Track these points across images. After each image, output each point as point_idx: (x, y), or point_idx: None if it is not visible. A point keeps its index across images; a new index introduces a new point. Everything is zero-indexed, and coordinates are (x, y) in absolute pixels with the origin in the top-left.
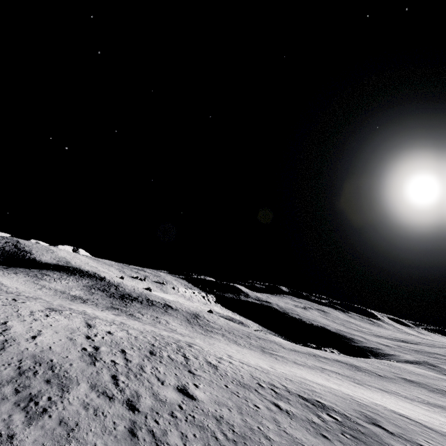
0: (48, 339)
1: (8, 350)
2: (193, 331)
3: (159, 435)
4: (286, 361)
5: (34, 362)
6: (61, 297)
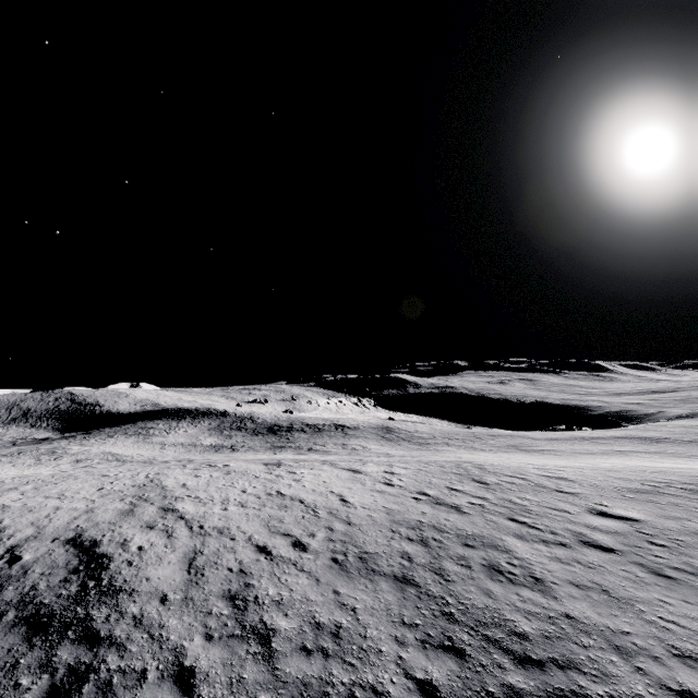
0: (359, 498)
1: (358, 524)
2: (407, 449)
3: (692, 570)
4: (568, 454)
5: (410, 529)
6: (199, 451)
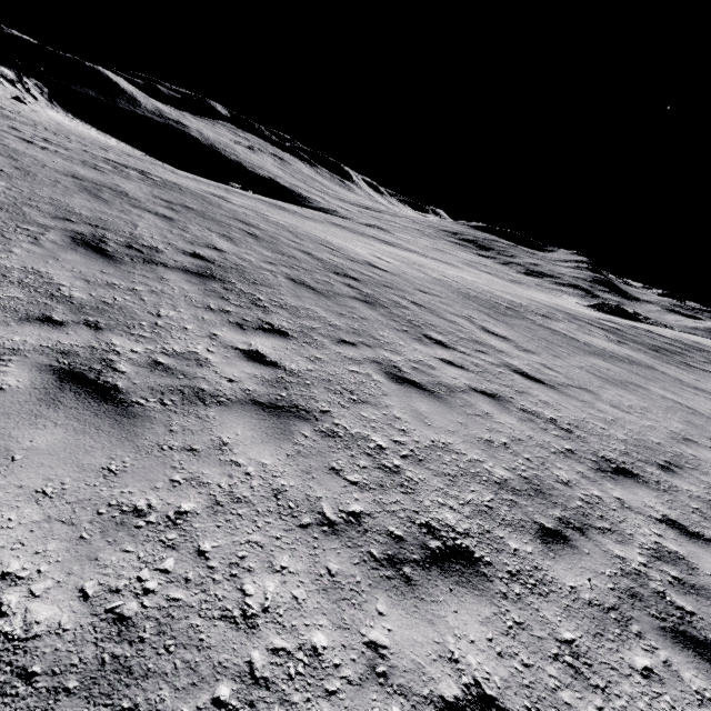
0: None
1: None
2: None
3: None
4: None
5: None
6: None
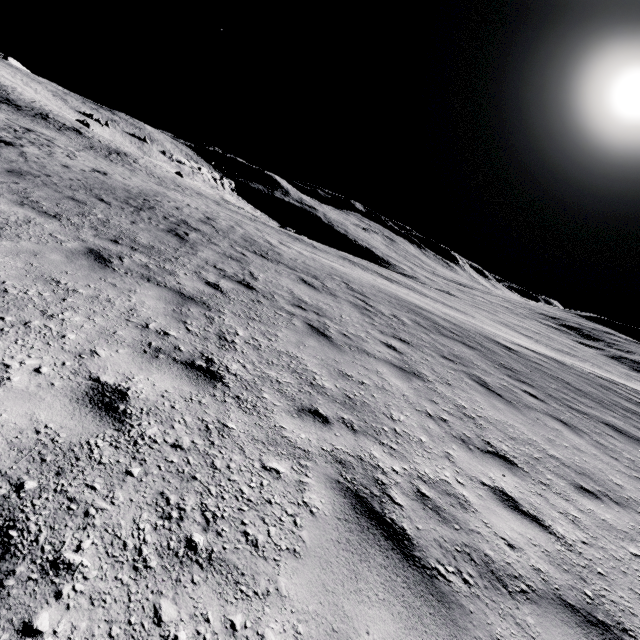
0: None
1: None
2: None
3: None
4: None
5: None
6: None
